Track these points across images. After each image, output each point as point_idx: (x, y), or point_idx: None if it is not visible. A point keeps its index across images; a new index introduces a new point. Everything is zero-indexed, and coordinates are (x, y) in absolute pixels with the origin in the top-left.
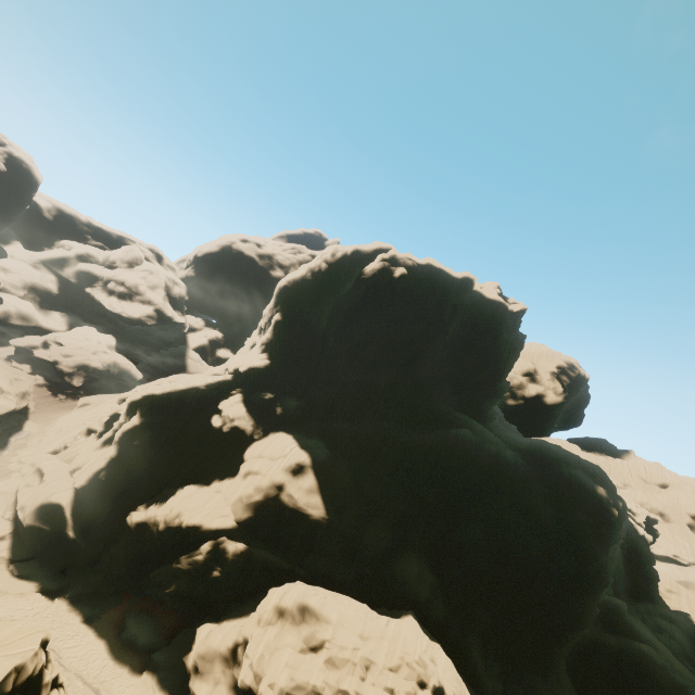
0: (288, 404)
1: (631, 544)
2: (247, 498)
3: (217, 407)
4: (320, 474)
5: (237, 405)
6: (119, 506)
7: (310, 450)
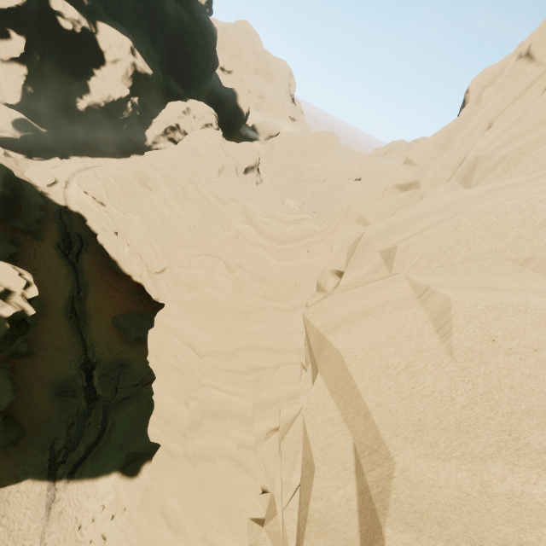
0: None
1: None
2: (126, 76)
3: (49, 8)
4: (138, 49)
5: (66, 5)
6: (56, 105)
7: (126, 34)
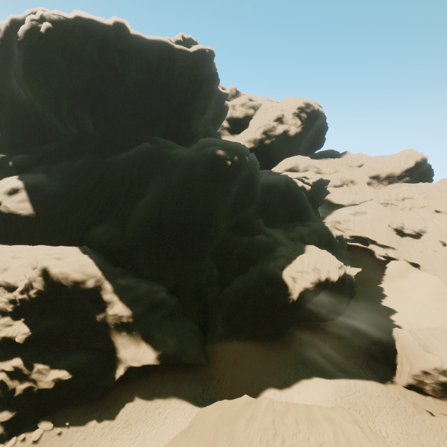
0: (14, 157)
1: (289, 192)
2: None
3: None
4: (33, 191)
5: None
6: None
7: (25, 179)
